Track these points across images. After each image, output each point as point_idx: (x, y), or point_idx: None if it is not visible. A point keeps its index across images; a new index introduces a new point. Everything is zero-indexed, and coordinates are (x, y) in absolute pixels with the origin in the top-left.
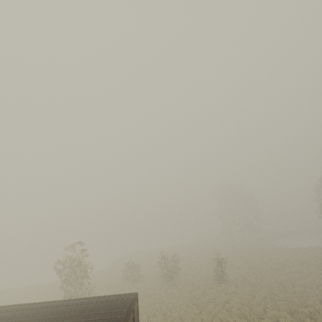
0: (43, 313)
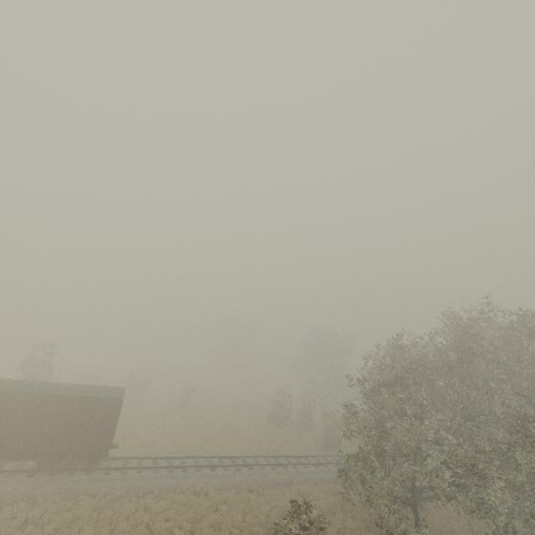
0: (74, 385)
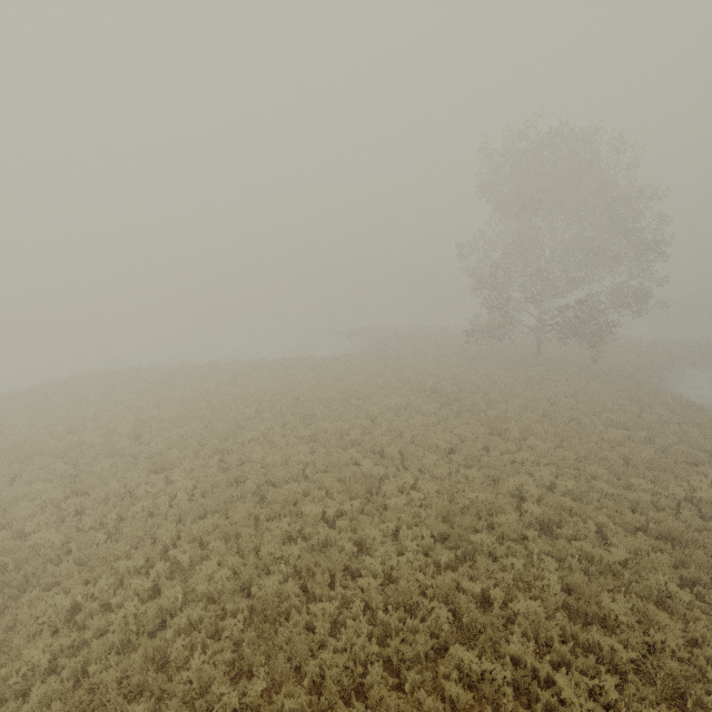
0: None
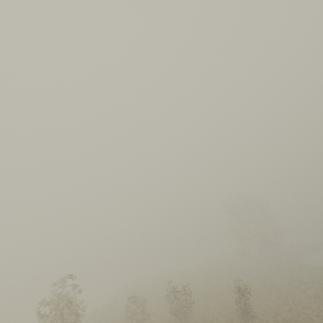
0: None
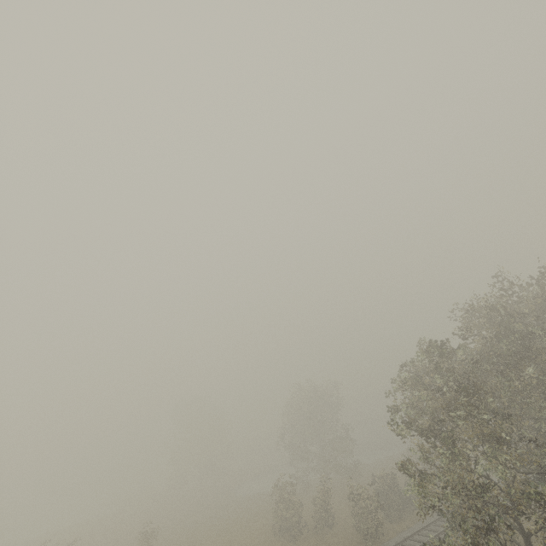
0: None
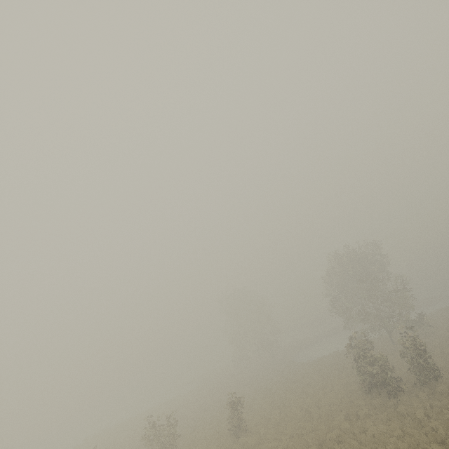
0: None
